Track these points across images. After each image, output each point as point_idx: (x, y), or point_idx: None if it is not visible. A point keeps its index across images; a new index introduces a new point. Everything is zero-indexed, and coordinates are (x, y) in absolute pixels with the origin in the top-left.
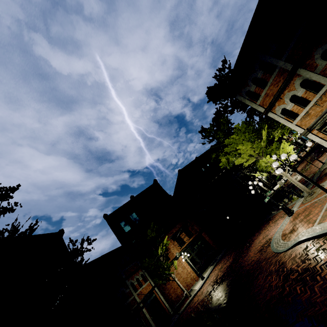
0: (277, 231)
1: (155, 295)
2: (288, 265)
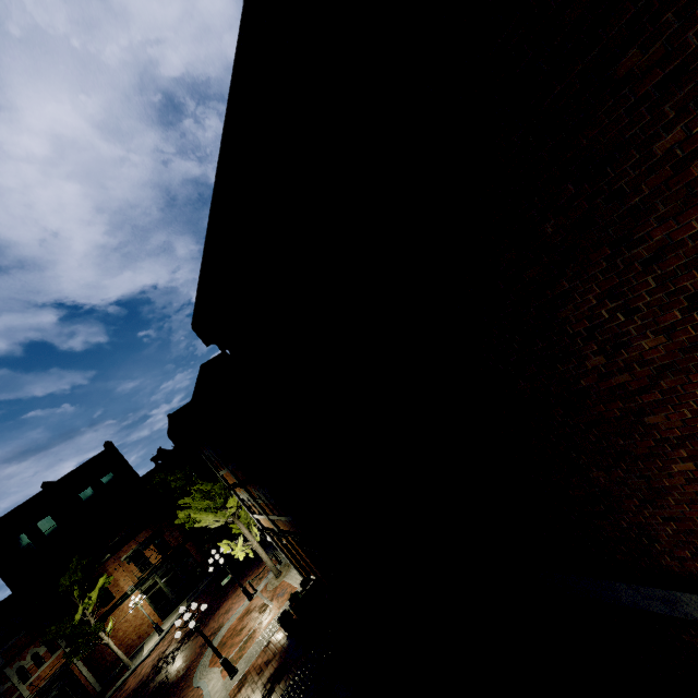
0: (231, 619)
1: (72, 669)
2: None
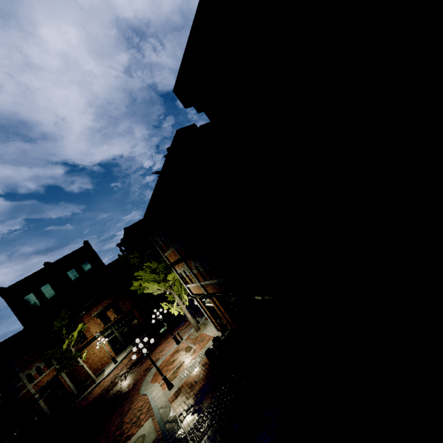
0: (164, 355)
1: (60, 379)
2: (128, 415)
